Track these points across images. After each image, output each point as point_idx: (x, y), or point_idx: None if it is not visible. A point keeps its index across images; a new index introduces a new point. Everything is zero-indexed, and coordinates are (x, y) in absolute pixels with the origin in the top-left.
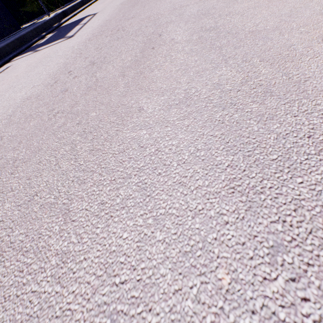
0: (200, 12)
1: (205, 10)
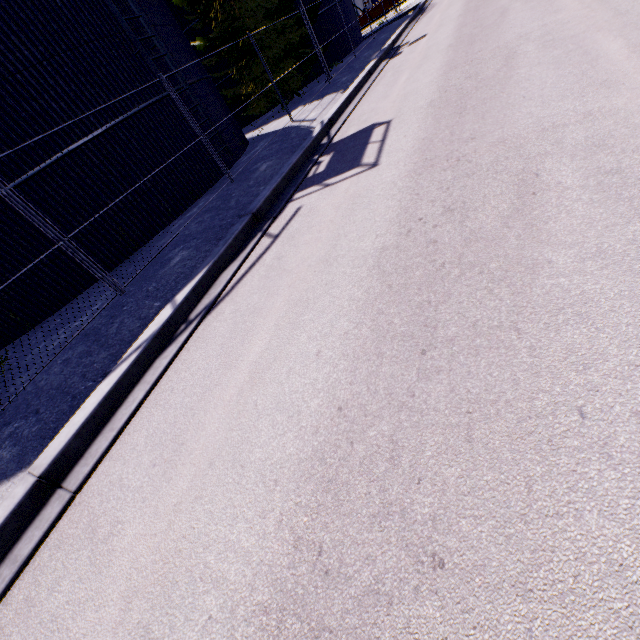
0: (589, 142)
1: (598, 138)
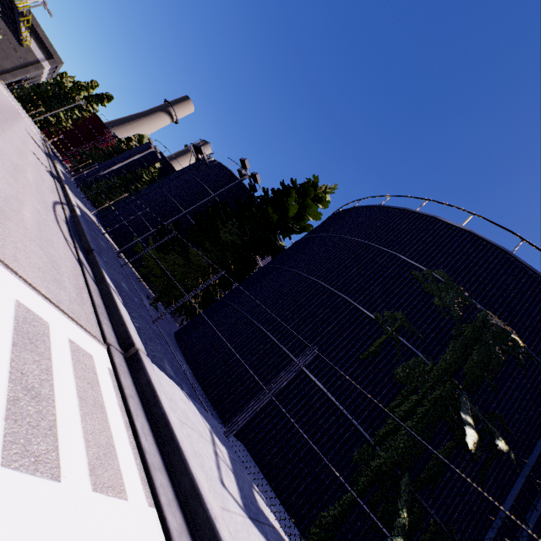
0: None
1: None
